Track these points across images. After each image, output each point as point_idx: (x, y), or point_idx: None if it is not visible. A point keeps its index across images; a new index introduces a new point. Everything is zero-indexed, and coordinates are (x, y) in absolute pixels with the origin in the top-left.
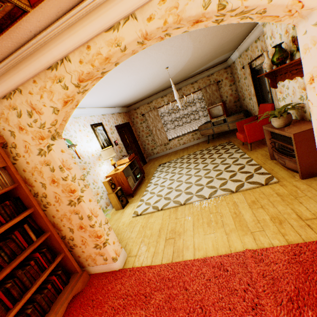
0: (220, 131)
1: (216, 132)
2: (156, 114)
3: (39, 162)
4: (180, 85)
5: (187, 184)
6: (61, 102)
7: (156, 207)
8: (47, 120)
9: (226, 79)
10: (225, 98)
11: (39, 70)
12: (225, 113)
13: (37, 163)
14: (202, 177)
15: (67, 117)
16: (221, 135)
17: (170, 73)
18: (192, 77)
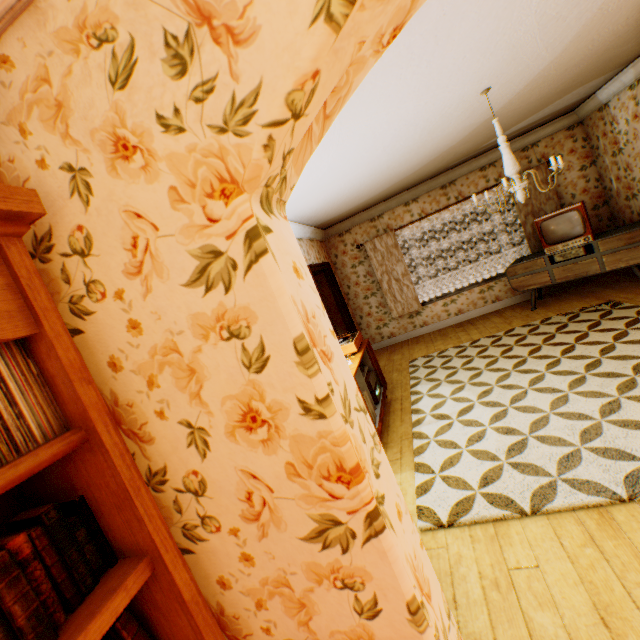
0: (572, 275)
1: (561, 278)
2: (391, 243)
3: (189, 323)
4: (453, 174)
5: (574, 422)
6: None
7: (502, 501)
8: (272, 71)
9: (571, 154)
10: (567, 200)
11: None
12: (589, 230)
13: (178, 326)
14: (616, 397)
15: (336, 99)
16: (558, 290)
17: (471, 118)
18: (484, 152)
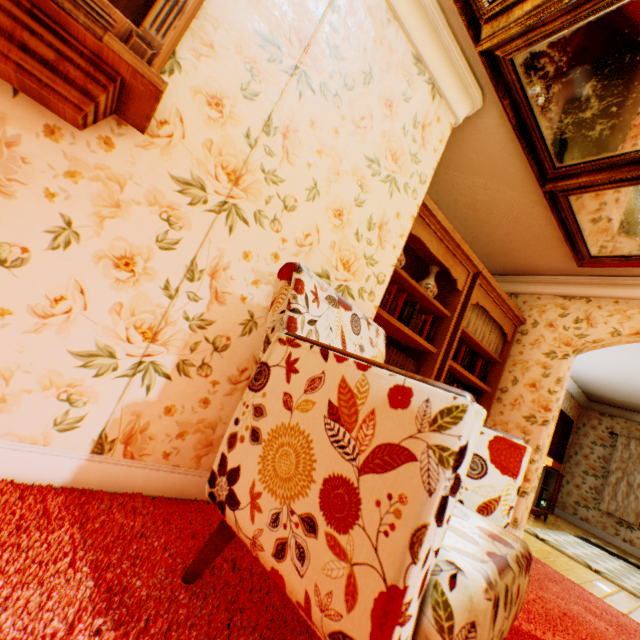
0: None
1: None
2: None
3: (535, 360)
4: None
5: None
6: (630, 330)
7: (581, 559)
8: (593, 334)
9: None
10: None
11: (635, 297)
12: None
13: (532, 359)
14: None
15: (608, 345)
16: None
17: None
18: None
